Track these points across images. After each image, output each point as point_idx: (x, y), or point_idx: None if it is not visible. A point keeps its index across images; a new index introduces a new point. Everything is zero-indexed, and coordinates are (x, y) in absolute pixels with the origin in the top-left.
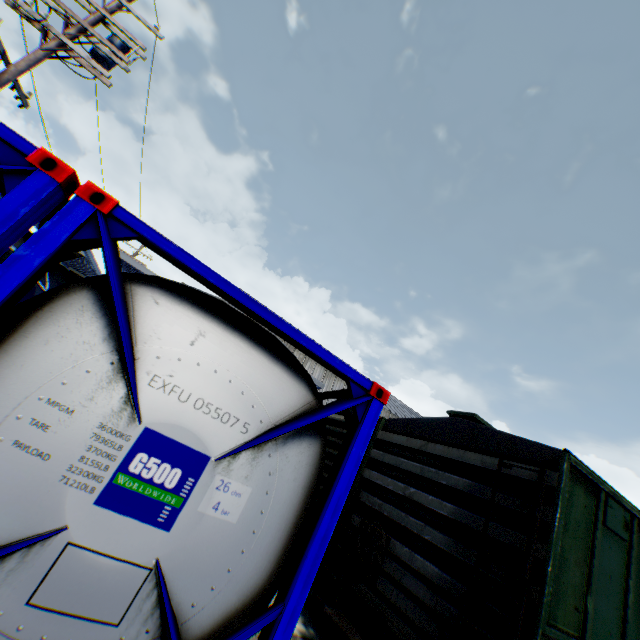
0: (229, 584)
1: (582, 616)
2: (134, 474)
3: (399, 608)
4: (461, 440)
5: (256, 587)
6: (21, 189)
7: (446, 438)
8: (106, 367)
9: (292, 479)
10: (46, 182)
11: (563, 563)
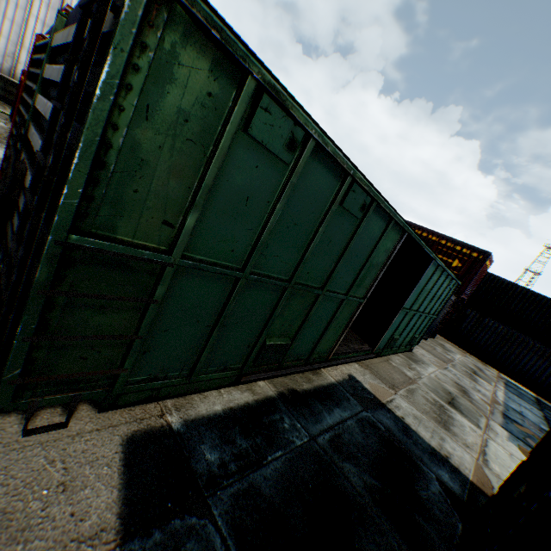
0: None
1: (179, 233)
2: None
3: None
4: None
5: None
6: None
7: None
8: None
9: None
10: None
11: (139, 167)
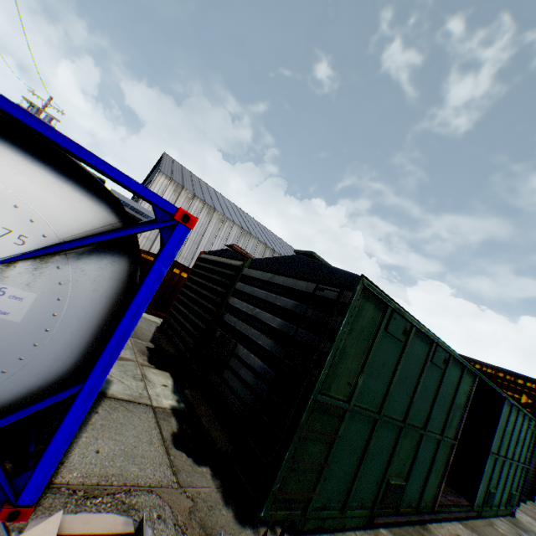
0: (25, 370)
1: (353, 389)
2: None
3: (235, 389)
4: (298, 272)
5: (61, 372)
6: None
7: (288, 271)
8: None
9: (92, 290)
10: None
11: (344, 356)
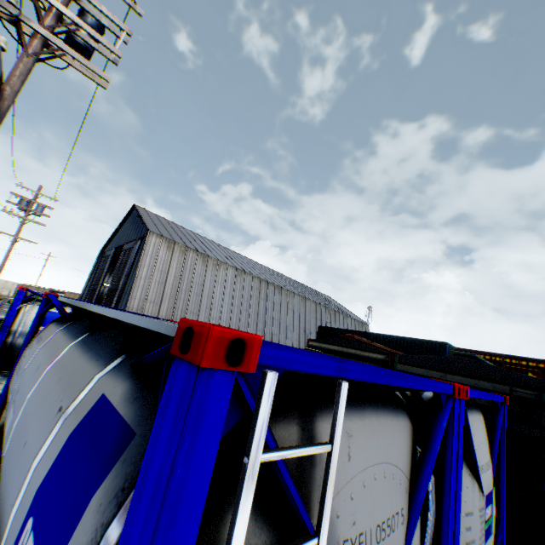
0: None
1: None
2: (485, 520)
3: None
4: (470, 372)
5: None
6: (455, 418)
7: (458, 371)
8: (468, 478)
9: None
10: (457, 404)
11: None
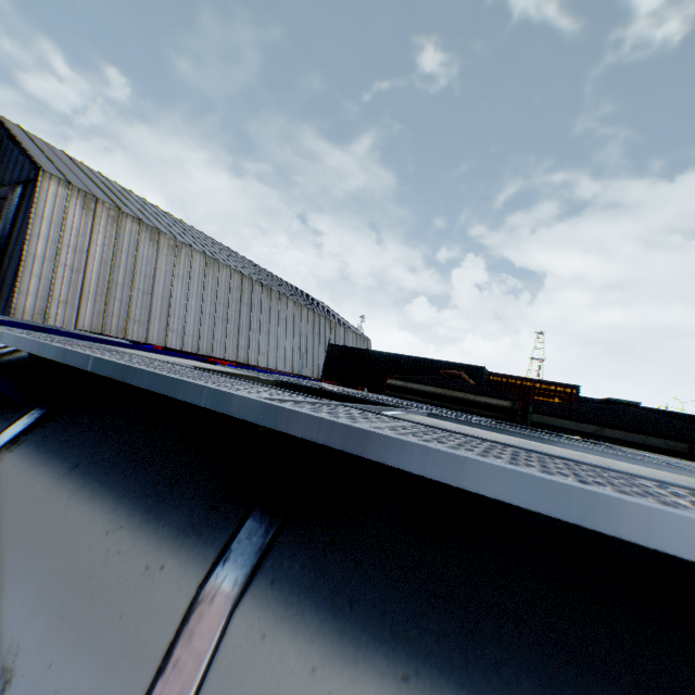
0: None
1: None
2: None
3: None
4: (635, 426)
5: None
6: None
7: (618, 424)
8: None
9: None
10: None
11: None
